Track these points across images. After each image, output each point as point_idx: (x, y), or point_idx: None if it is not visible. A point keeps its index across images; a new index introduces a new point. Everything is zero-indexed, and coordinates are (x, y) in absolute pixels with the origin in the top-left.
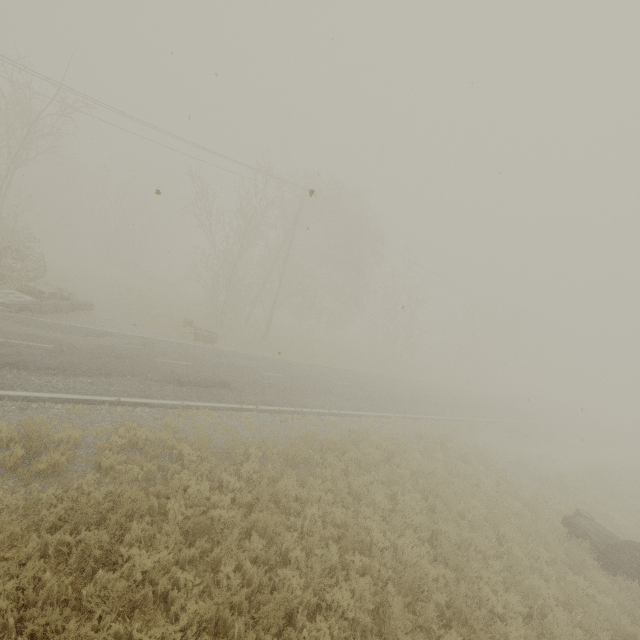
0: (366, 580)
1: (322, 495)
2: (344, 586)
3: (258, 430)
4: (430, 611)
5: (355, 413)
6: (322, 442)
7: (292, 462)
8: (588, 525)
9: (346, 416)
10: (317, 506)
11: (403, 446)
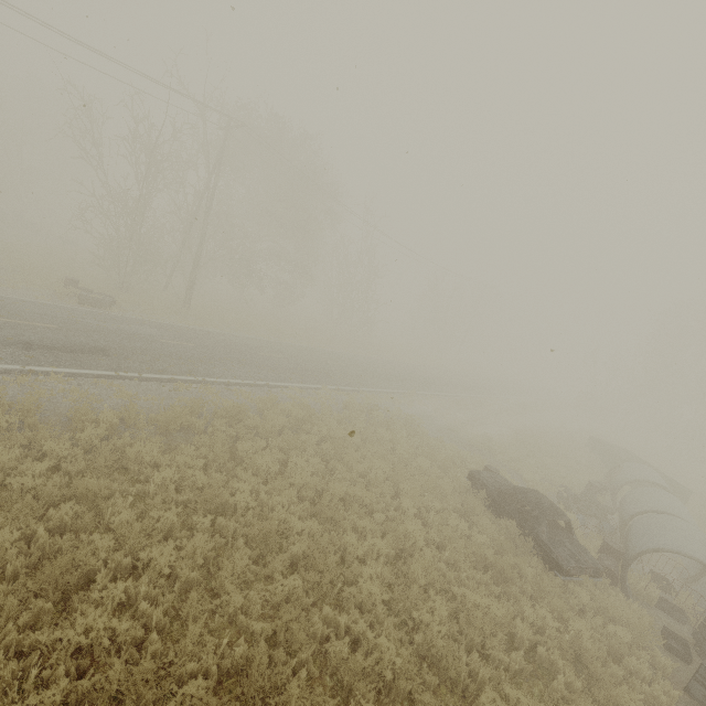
0: (204, 537)
1: (187, 460)
2: (171, 544)
3: (132, 399)
4: (278, 561)
5: (276, 384)
6: (215, 410)
7: (165, 430)
8: (489, 477)
9: (264, 387)
10: (174, 470)
11: (321, 414)
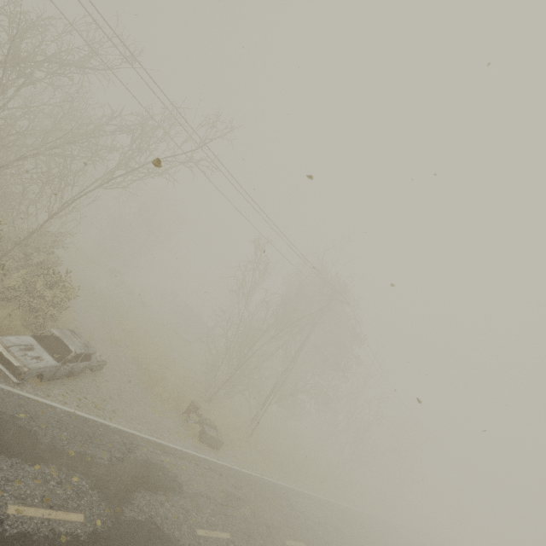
0: None
1: None
2: None
3: None
4: None
5: None
6: None
7: None
8: None
9: None
10: None
11: None
